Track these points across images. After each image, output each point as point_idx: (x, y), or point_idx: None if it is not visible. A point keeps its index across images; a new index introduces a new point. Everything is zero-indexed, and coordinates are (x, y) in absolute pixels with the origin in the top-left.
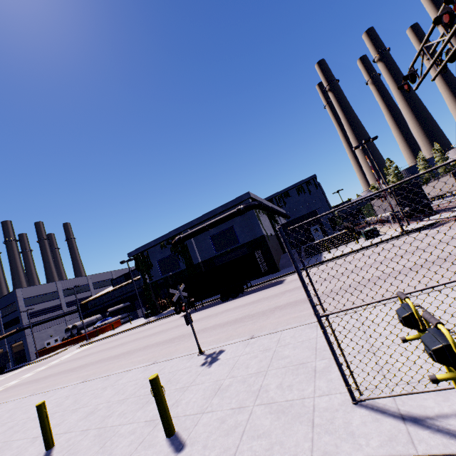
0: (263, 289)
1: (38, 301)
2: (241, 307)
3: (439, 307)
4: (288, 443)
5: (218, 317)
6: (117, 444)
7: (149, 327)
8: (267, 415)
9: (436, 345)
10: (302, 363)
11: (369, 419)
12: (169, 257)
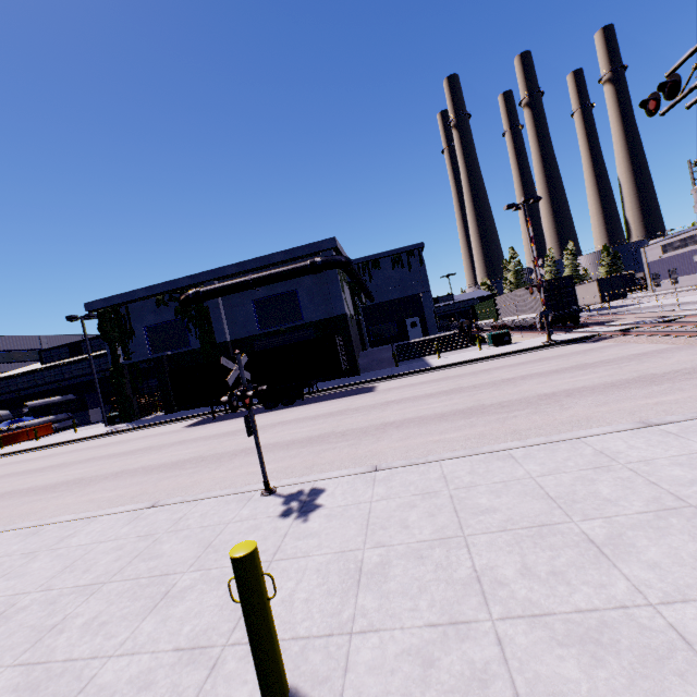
0: (340, 397)
1: None
2: (311, 420)
3: None
4: None
5: (268, 432)
6: None
7: (119, 440)
8: (554, 648)
9: None
10: (544, 525)
11: None
12: (170, 324)
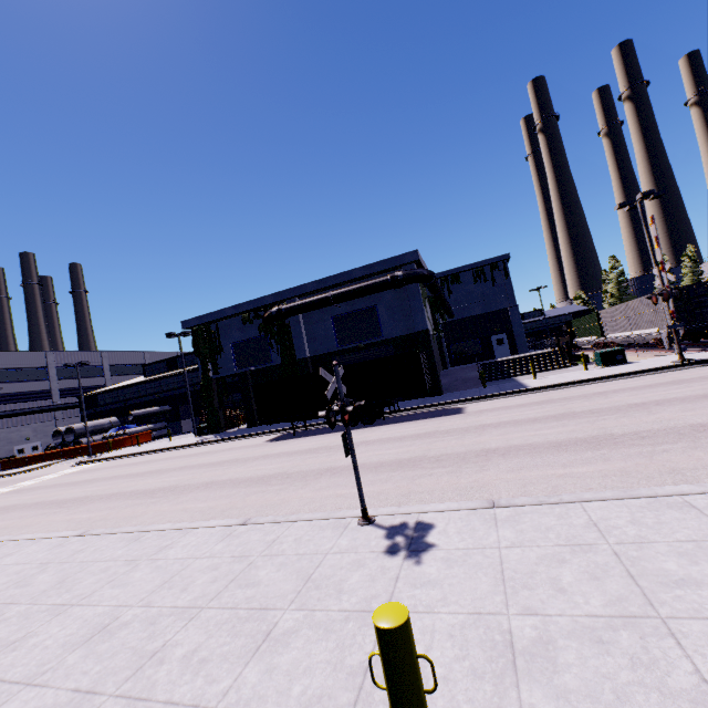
0: (424, 418)
1: (10, 377)
2: (397, 441)
3: None
4: None
5: None
6: None
7: (208, 450)
8: None
9: None
10: None
11: None
12: (254, 340)
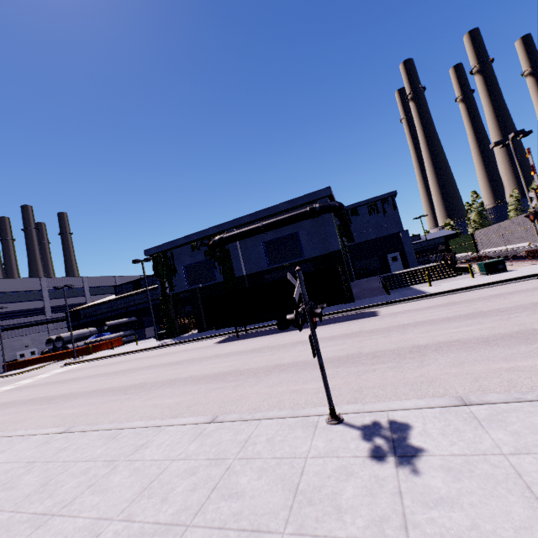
0: (346, 320)
1: (13, 298)
2: (329, 340)
3: None
4: None
5: (292, 350)
6: None
7: (168, 352)
8: None
9: None
10: None
11: None
12: (201, 263)
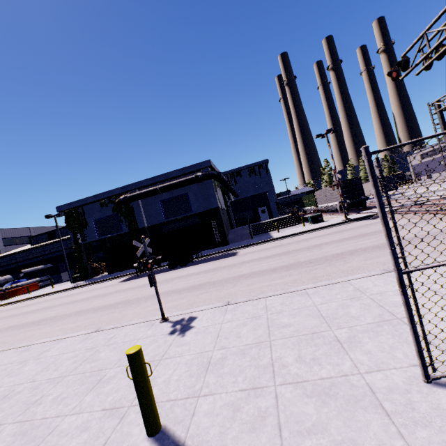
0: (215, 259)
1: None
2: (196, 275)
3: (443, 279)
4: (365, 442)
5: (170, 283)
6: None
7: (79, 291)
8: (304, 398)
9: None
10: (315, 332)
11: None
12: (109, 217)
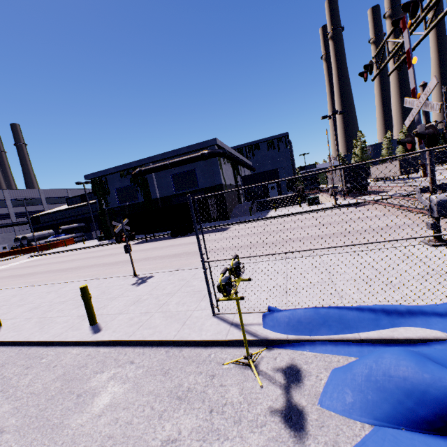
0: (209, 233)
1: None
2: (184, 245)
3: (302, 267)
4: (164, 332)
5: (162, 250)
6: (53, 328)
7: (101, 249)
8: (161, 317)
9: (219, 284)
10: (200, 291)
11: (215, 323)
12: (128, 187)
